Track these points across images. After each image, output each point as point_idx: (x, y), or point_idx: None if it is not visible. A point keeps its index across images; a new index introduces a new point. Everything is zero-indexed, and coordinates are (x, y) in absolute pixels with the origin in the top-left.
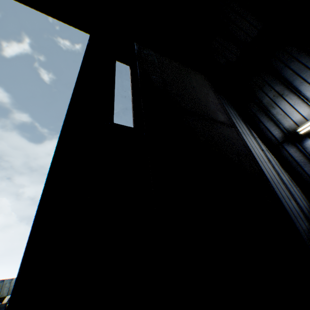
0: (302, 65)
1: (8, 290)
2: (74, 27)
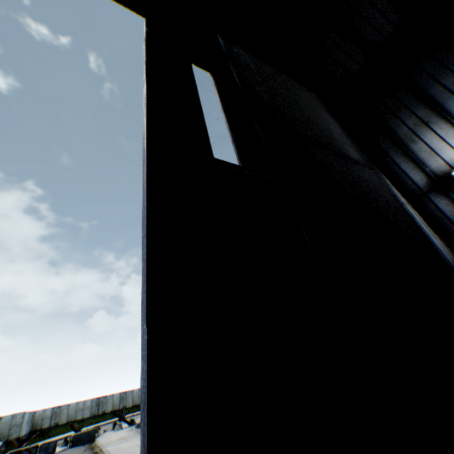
0: None
1: None
2: (120, 3)
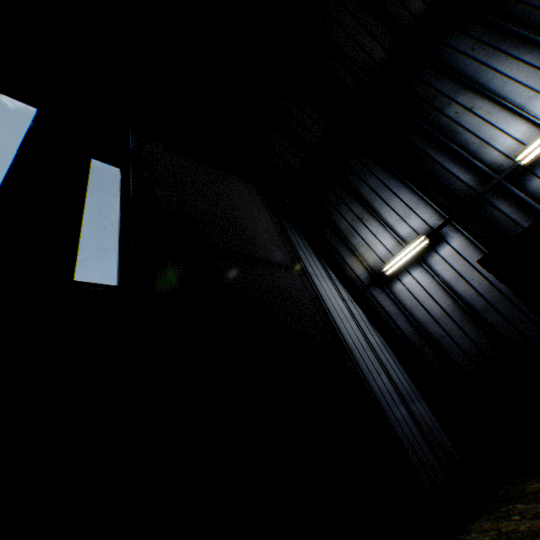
0: (381, 182)
1: None
2: (3, 93)
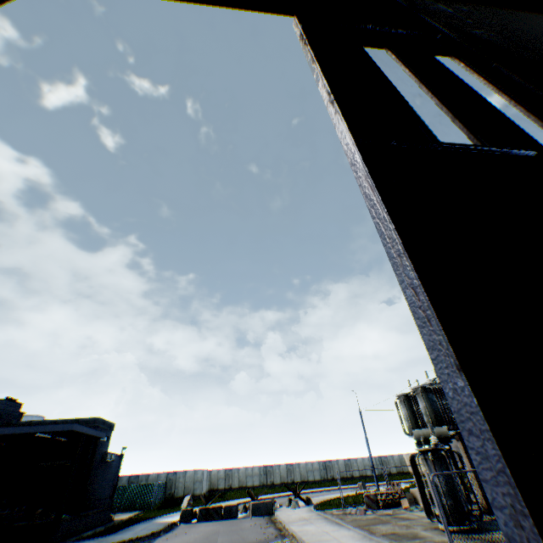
0: None
1: (183, 487)
2: (266, 12)
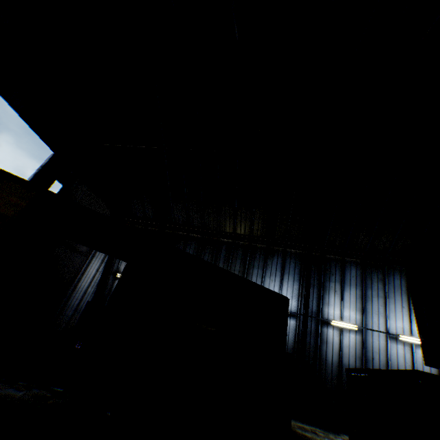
0: None
1: None
2: (48, 145)
